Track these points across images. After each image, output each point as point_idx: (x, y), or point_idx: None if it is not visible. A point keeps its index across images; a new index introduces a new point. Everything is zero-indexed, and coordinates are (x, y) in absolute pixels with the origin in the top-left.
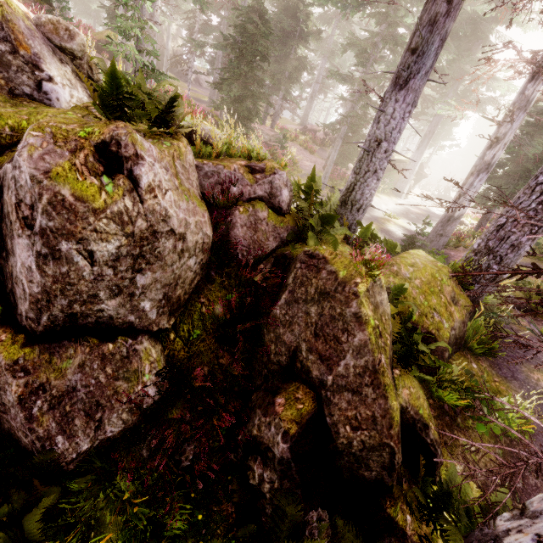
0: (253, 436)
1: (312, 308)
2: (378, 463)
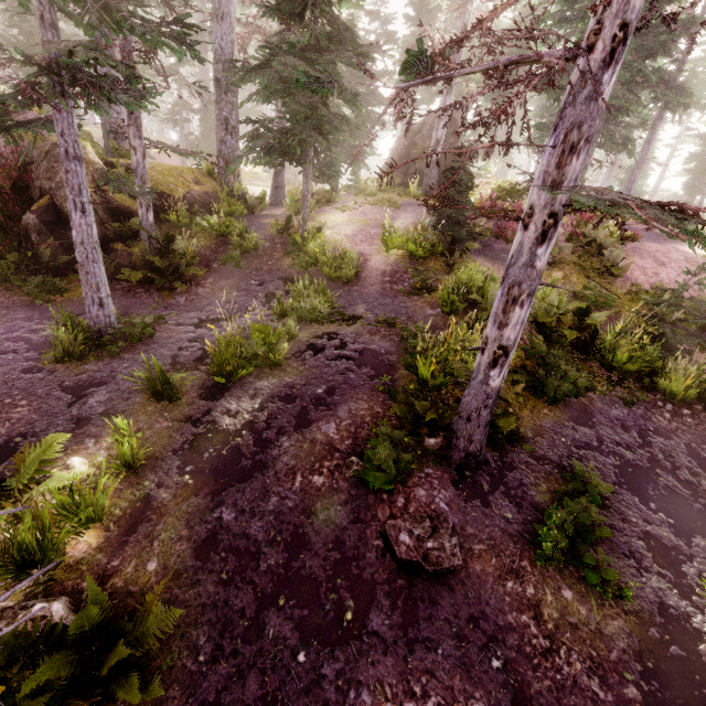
0: (23, 226)
1: (44, 162)
2: (96, 222)
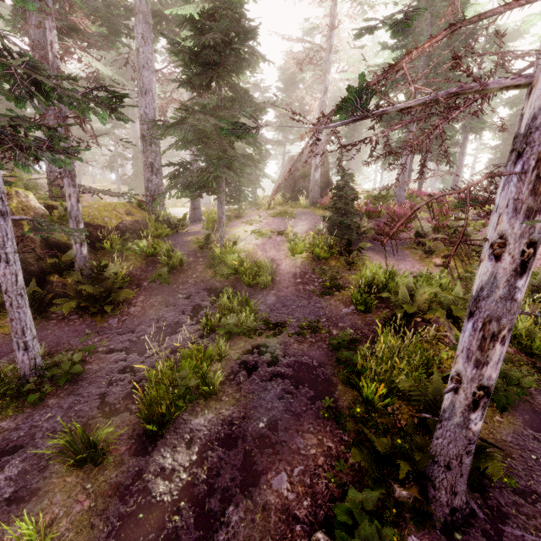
0: None
1: None
2: (33, 259)
